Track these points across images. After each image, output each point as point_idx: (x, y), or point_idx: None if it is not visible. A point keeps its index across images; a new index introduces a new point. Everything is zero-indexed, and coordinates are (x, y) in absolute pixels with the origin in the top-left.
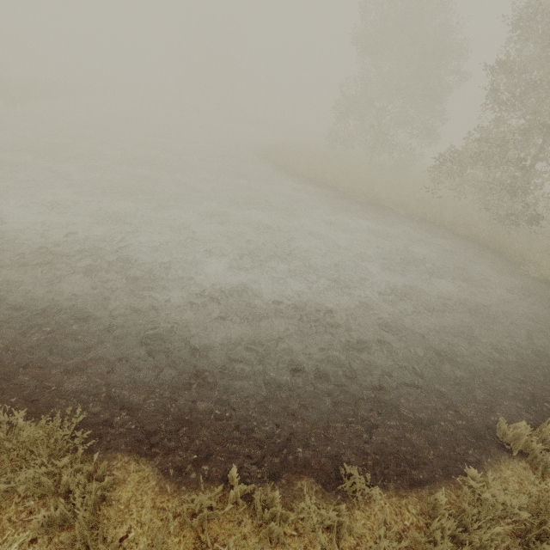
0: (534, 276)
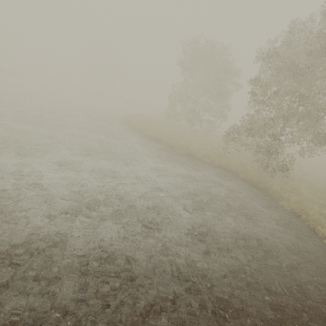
0: (287, 209)
